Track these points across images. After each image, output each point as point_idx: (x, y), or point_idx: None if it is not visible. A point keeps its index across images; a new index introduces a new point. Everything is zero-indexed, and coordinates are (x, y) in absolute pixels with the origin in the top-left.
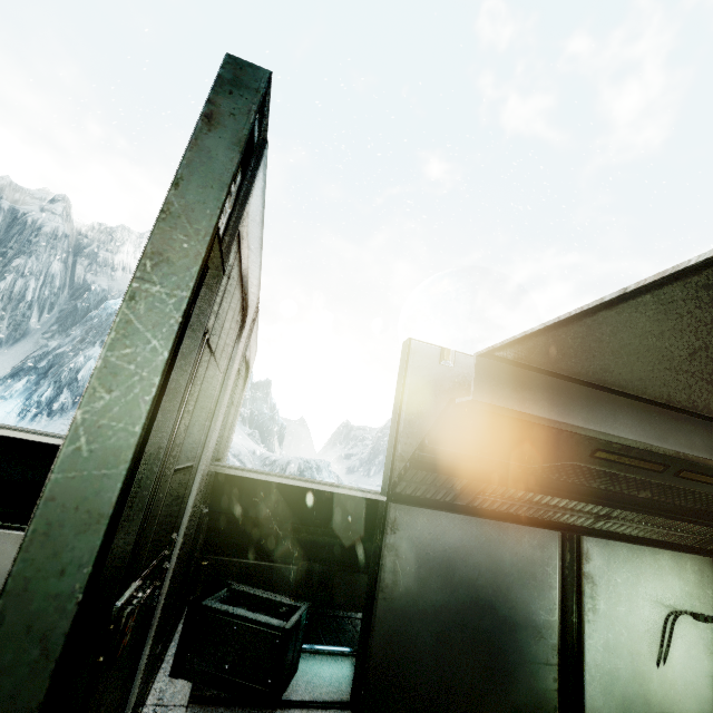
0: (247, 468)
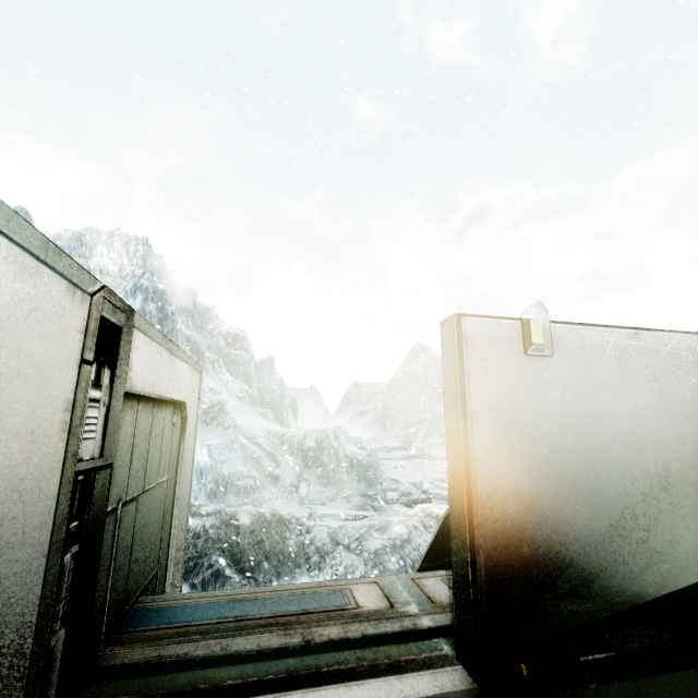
0: (187, 616)
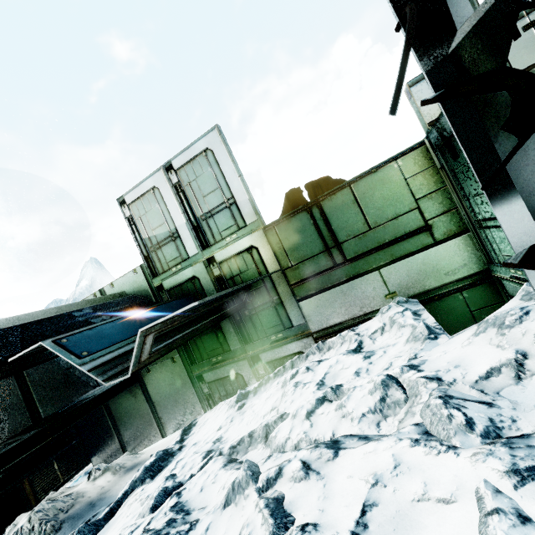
0: None
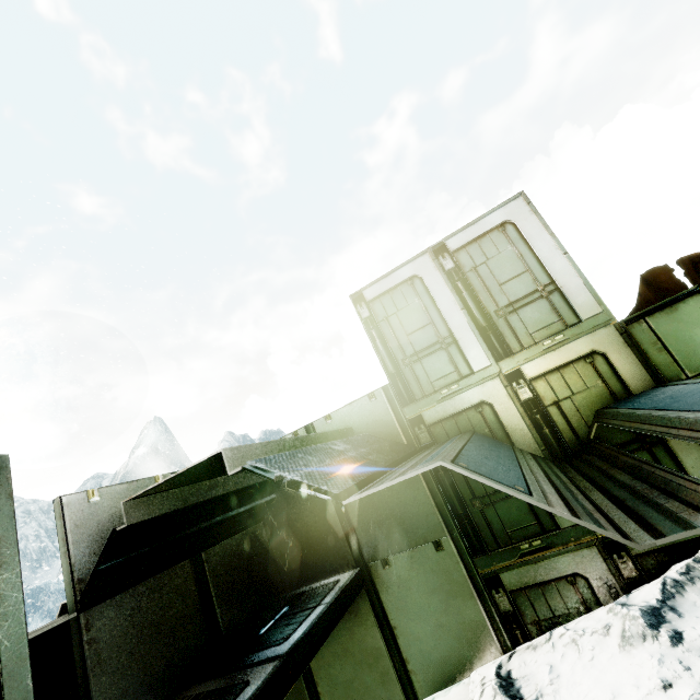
0: None
